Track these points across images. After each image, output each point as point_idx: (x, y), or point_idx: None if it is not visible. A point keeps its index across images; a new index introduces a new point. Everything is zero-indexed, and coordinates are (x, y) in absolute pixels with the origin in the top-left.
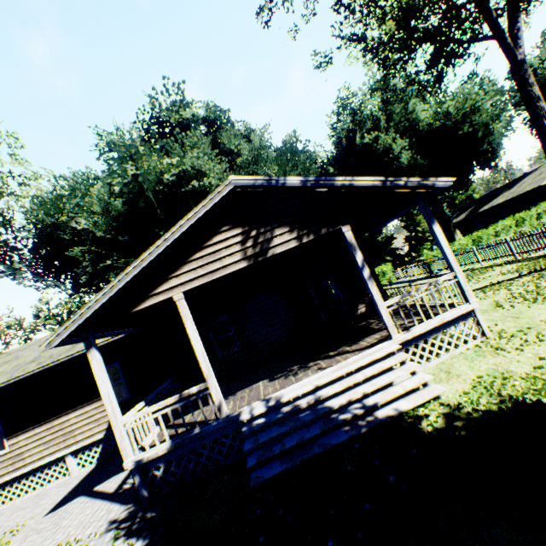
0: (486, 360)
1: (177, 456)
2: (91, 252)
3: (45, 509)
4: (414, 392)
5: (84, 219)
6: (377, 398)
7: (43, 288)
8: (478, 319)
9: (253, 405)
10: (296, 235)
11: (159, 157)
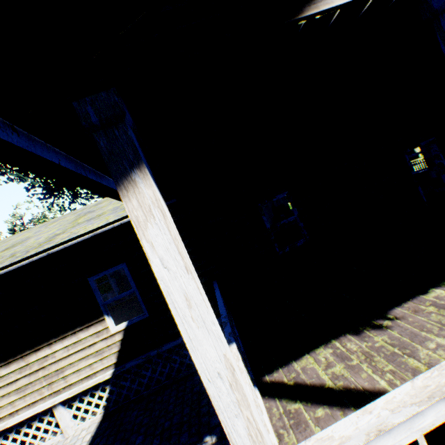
0: None
1: None
2: None
3: None
4: None
5: None
6: None
7: (6, 182)
8: None
9: None
10: None
11: None
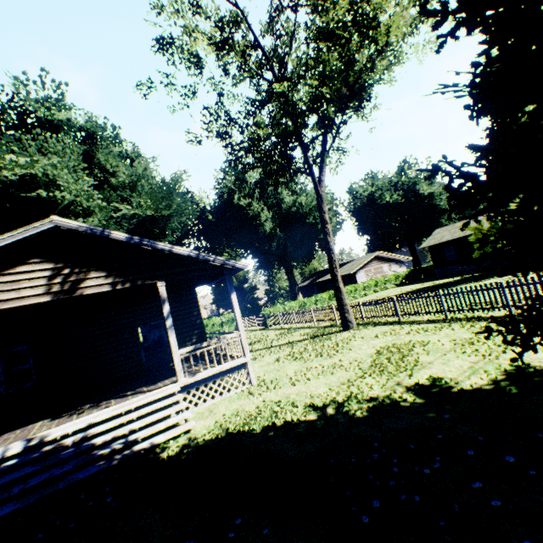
0: (239, 402)
1: None
2: None
3: None
4: (175, 428)
5: None
6: (141, 434)
7: None
8: (249, 370)
9: (11, 445)
10: (113, 280)
11: (1, 151)
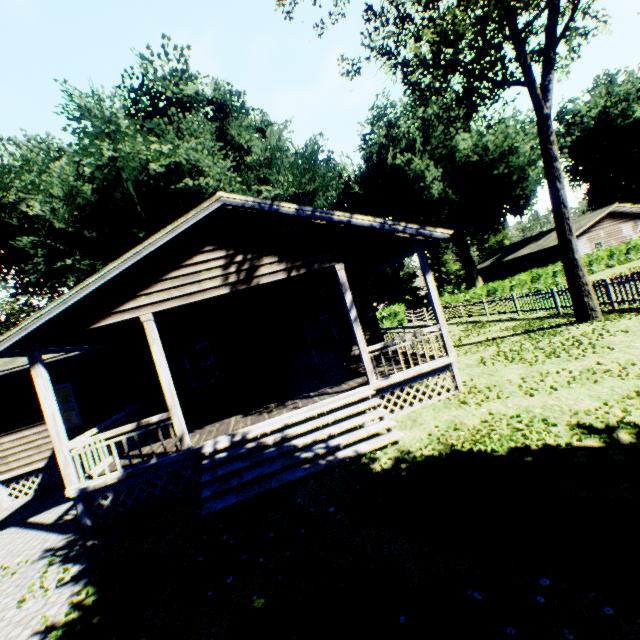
0: (450, 412)
1: (128, 486)
2: (46, 246)
3: None
4: (377, 437)
5: (38, 203)
6: (341, 440)
7: None
8: (454, 373)
9: (218, 439)
10: (286, 266)
11: (146, 141)
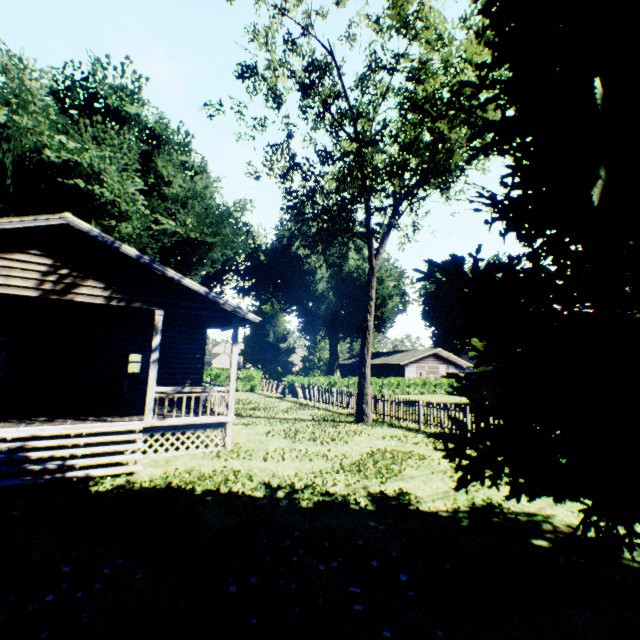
0: (201, 461)
1: None
2: None
3: None
4: (119, 466)
5: None
6: (81, 461)
7: None
8: (227, 431)
9: None
10: (109, 294)
11: (53, 130)
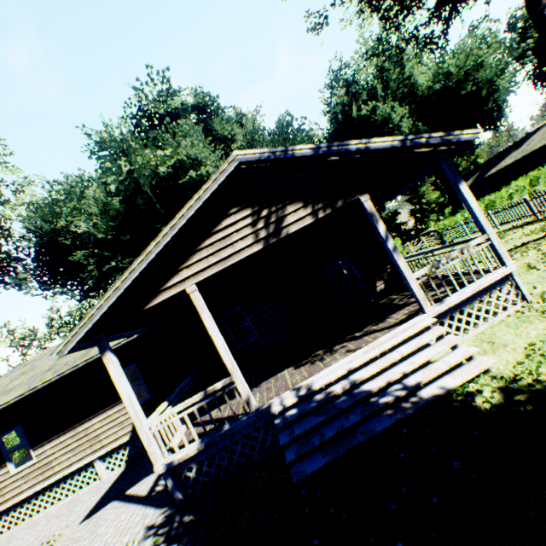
0: (534, 325)
1: (208, 456)
2: (95, 256)
3: (80, 517)
4: (458, 367)
5: (83, 222)
6: (419, 377)
7: (51, 296)
8: (516, 283)
9: (283, 396)
10: (311, 210)
11: (152, 149)
